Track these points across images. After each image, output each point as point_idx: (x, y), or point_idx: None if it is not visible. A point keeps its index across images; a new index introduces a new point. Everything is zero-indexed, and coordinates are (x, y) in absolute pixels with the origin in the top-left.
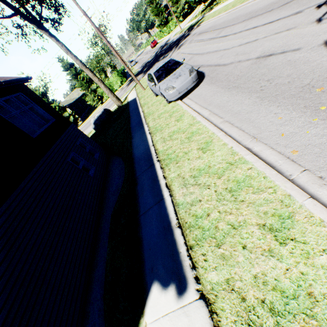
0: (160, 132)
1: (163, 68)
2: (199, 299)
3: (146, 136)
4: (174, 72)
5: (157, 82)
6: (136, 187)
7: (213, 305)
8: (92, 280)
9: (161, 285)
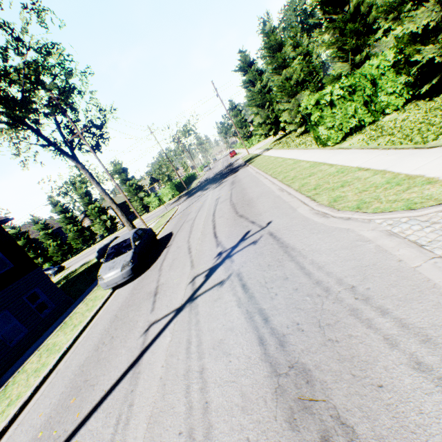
0: (61, 331)
1: (117, 247)
2: None
3: (60, 325)
4: (118, 257)
5: (104, 261)
6: None
7: None
8: None
9: None
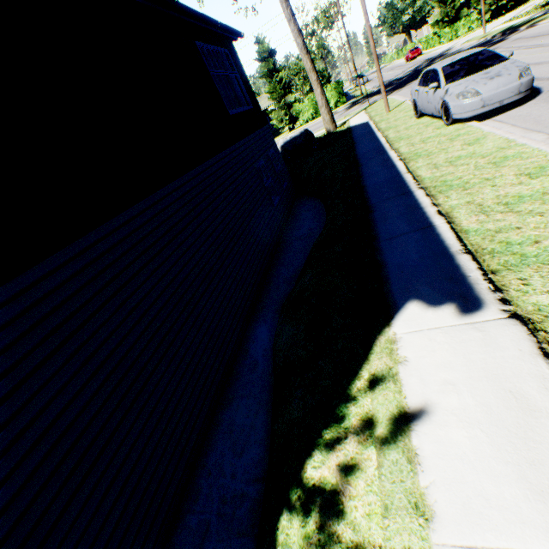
0: (426, 157)
1: (465, 62)
2: (506, 318)
3: (394, 162)
4: (486, 70)
5: (443, 83)
6: (372, 214)
7: (538, 324)
8: (255, 320)
9: (425, 304)
